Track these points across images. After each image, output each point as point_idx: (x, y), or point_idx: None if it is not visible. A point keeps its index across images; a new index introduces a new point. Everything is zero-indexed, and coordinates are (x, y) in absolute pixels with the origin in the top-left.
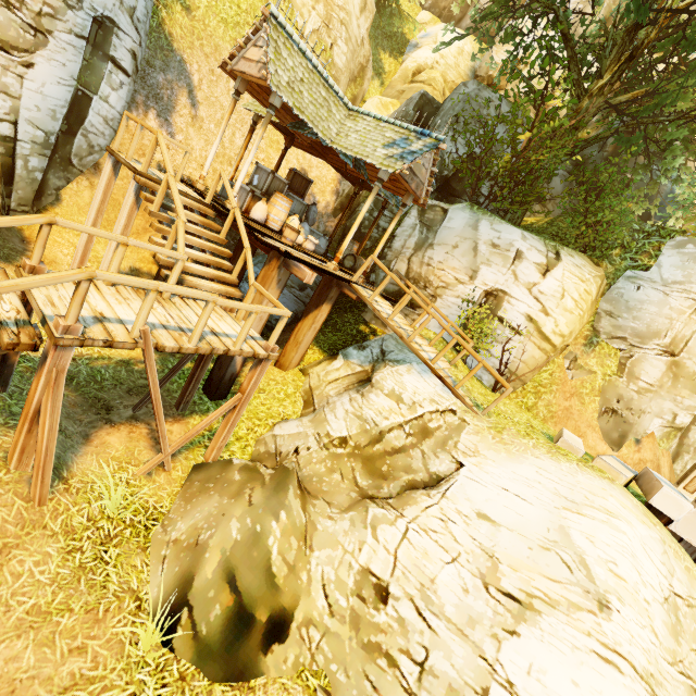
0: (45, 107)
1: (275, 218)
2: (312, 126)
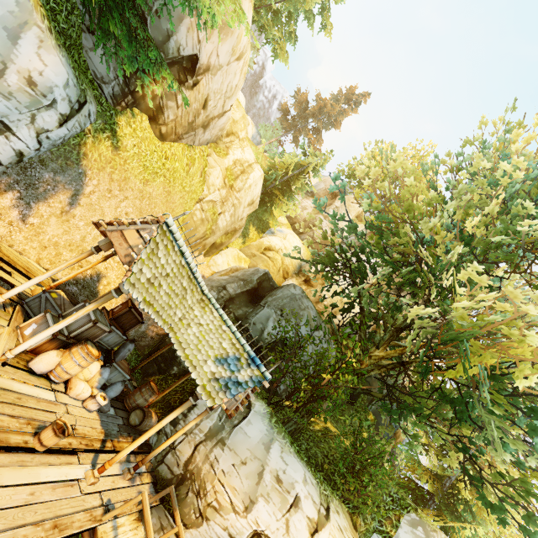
0: None
1: (65, 370)
2: (155, 316)
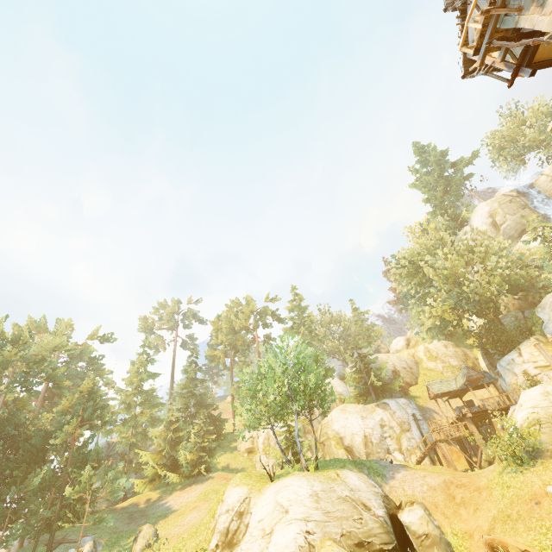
0: (418, 437)
1: None
2: (449, 391)
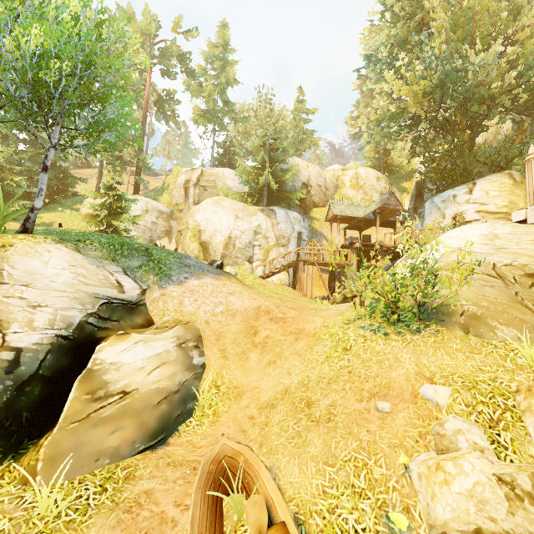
0: (292, 256)
1: None
2: (352, 216)
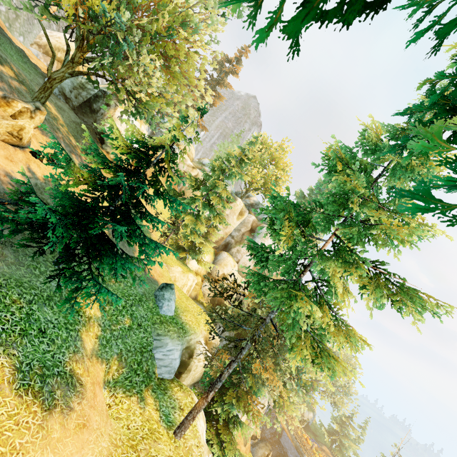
0: None
1: None
2: None
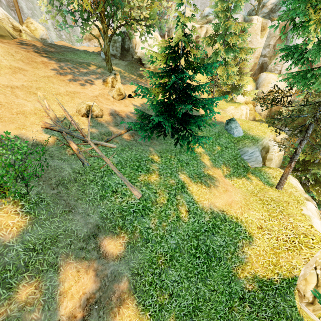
0: None
1: None
2: None
